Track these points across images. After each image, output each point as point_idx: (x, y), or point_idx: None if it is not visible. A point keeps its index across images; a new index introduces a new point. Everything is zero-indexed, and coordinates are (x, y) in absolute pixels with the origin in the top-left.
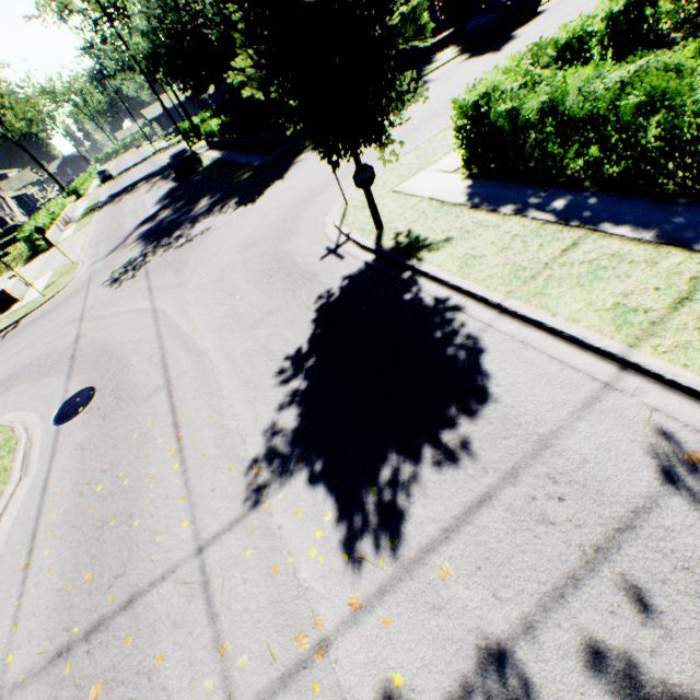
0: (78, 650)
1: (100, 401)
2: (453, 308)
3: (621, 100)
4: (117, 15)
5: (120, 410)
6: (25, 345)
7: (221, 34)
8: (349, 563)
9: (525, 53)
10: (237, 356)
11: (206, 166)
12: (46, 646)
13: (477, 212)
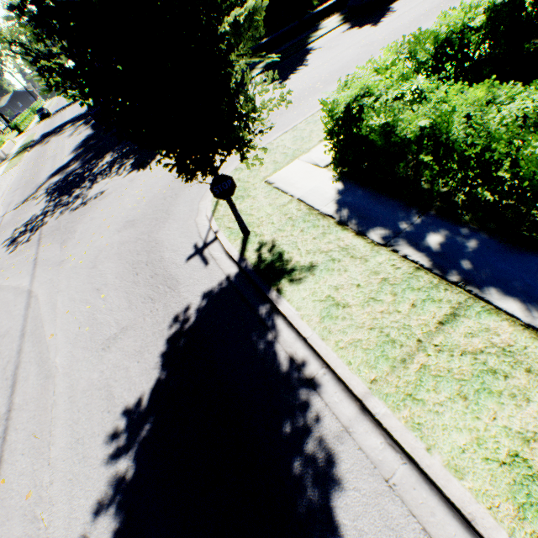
0: None
1: None
2: (308, 383)
3: (527, 147)
4: None
5: None
6: None
7: None
8: None
9: (402, 44)
10: (80, 391)
11: None
12: None
13: (345, 232)
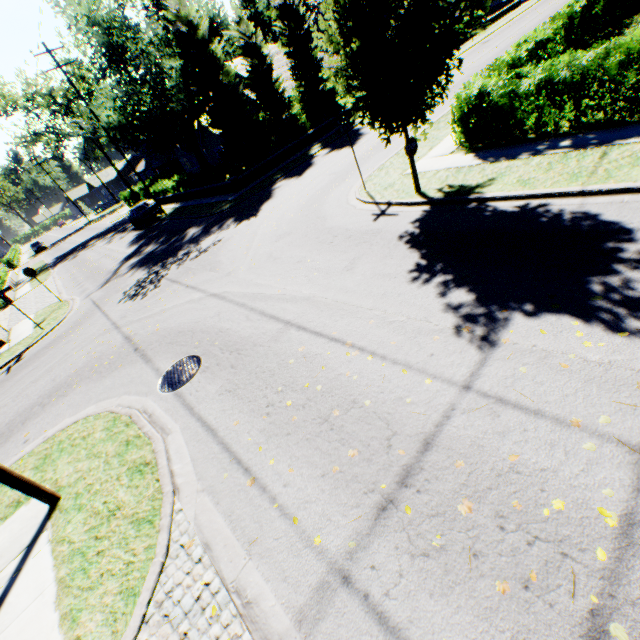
0: (403, 496)
1: (212, 360)
2: (539, 206)
3: (608, 61)
4: (59, 110)
5: (248, 356)
6: (51, 364)
7: (184, 107)
8: (630, 336)
9: (482, 73)
10: (353, 286)
11: (169, 214)
12: (356, 513)
13: (500, 163)
